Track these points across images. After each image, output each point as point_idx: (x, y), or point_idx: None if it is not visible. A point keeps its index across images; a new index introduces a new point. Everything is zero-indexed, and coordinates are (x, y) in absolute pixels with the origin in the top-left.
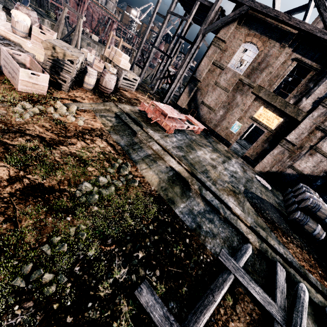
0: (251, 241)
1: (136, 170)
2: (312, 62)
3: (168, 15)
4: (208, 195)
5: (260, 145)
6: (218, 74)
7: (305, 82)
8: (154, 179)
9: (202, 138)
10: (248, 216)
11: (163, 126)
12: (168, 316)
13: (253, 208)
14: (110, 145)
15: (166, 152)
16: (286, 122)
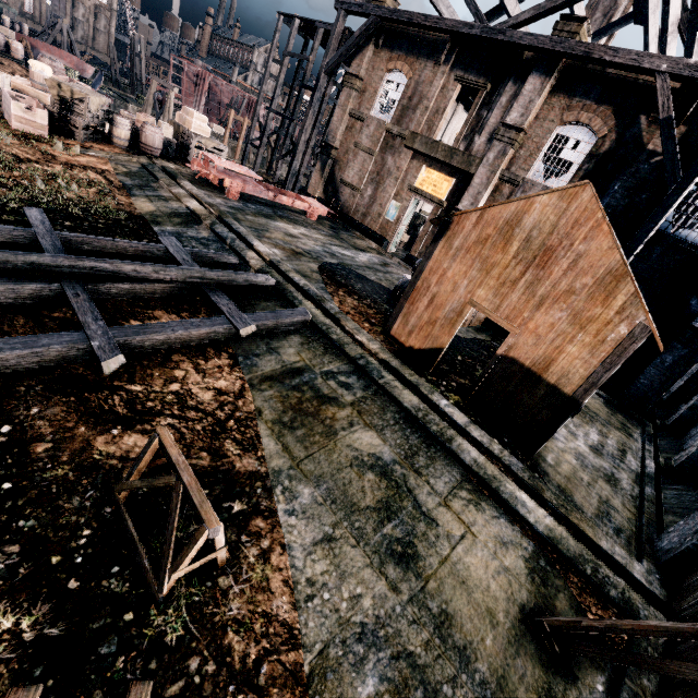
0: (251, 264)
1: (127, 199)
2: (480, 77)
3: (285, 59)
4: (220, 229)
5: (429, 233)
6: (359, 130)
7: (475, 110)
8: (149, 208)
9: (320, 225)
10: (289, 264)
11: (213, 181)
12: (46, 222)
13: (318, 269)
14: (106, 180)
15: (200, 203)
16: (460, 183)
